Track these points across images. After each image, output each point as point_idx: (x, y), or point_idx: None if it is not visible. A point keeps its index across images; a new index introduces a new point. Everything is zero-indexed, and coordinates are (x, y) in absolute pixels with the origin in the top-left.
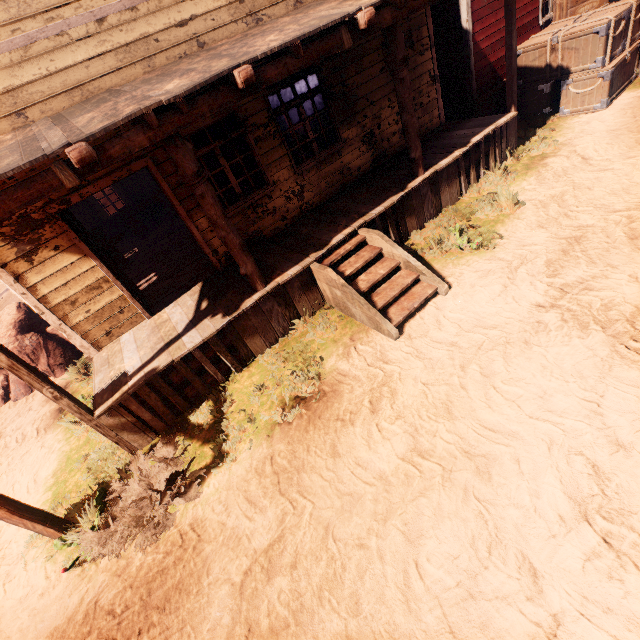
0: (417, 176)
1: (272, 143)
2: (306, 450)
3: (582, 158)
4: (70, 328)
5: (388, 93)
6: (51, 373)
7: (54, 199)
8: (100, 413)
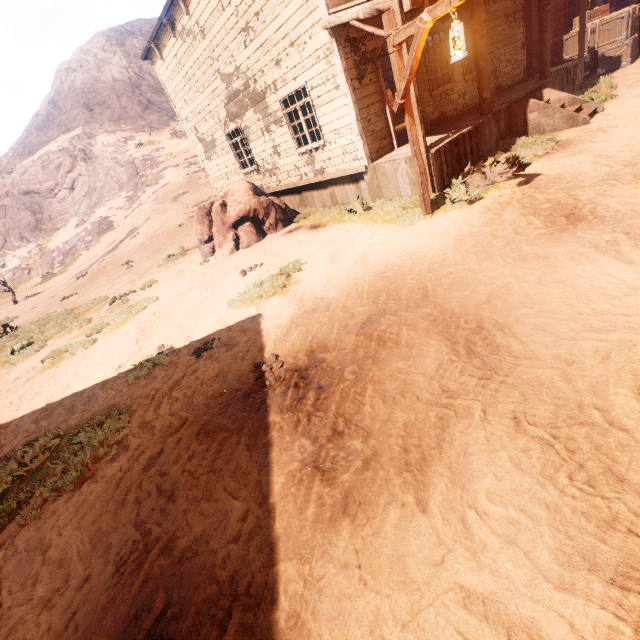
0: (545, 78)
1: None
2: (577, 148)
3: (636, 74)
4: (364, 138)
5: (504, 46)
6: (274, 228)
7: (376, 49)
8: (436, 149)
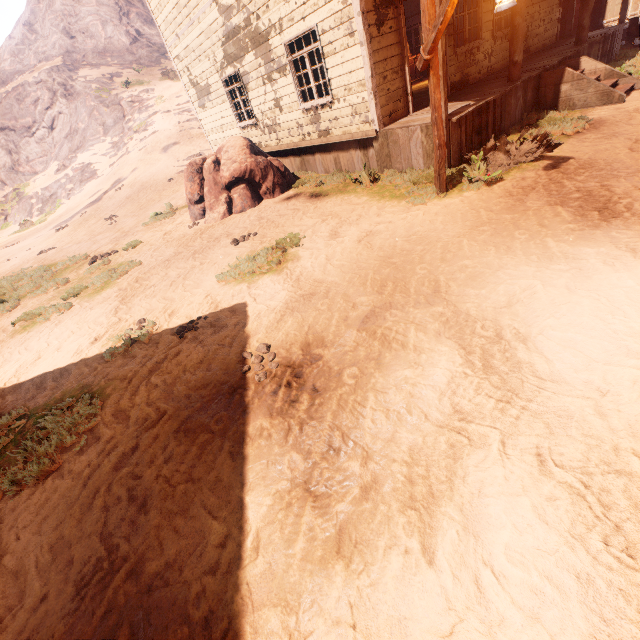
0: (581, 44)
1: (488, 7)
2: (610, 130)
3: None
4: (378, 98)
5: (540, 1)
6: (271, 192)
7: None
8: (457, 118)
